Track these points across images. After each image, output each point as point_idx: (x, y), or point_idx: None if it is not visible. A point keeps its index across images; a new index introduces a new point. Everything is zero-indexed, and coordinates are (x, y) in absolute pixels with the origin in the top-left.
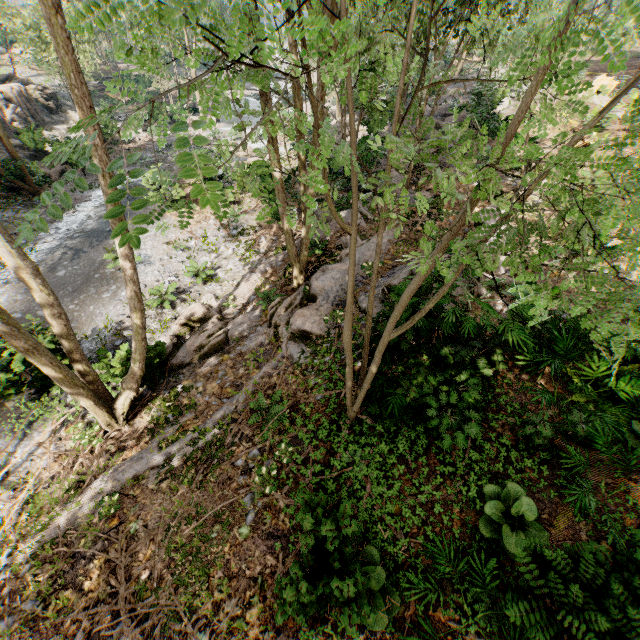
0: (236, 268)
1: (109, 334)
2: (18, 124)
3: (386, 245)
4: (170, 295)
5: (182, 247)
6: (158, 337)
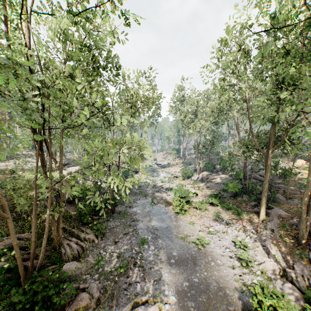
0: (250, 240)
1: (245, 288)
2: (81, 181)
3: None
4: (250, 258)
5: (212, 232)
6: (276, 285)
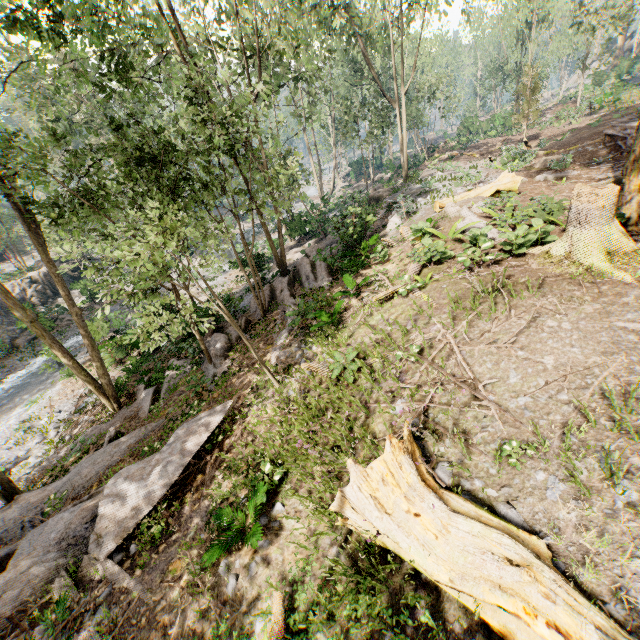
0: (35, 461)
1: None
2: (35, 299)
3: (122, 453)
4: None
5: (23, 429)
6: None
